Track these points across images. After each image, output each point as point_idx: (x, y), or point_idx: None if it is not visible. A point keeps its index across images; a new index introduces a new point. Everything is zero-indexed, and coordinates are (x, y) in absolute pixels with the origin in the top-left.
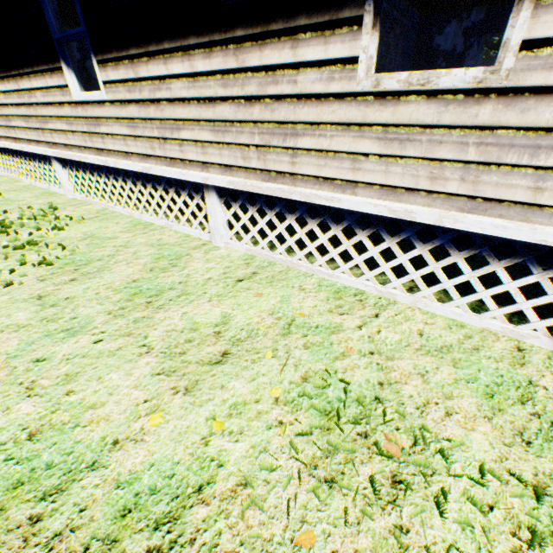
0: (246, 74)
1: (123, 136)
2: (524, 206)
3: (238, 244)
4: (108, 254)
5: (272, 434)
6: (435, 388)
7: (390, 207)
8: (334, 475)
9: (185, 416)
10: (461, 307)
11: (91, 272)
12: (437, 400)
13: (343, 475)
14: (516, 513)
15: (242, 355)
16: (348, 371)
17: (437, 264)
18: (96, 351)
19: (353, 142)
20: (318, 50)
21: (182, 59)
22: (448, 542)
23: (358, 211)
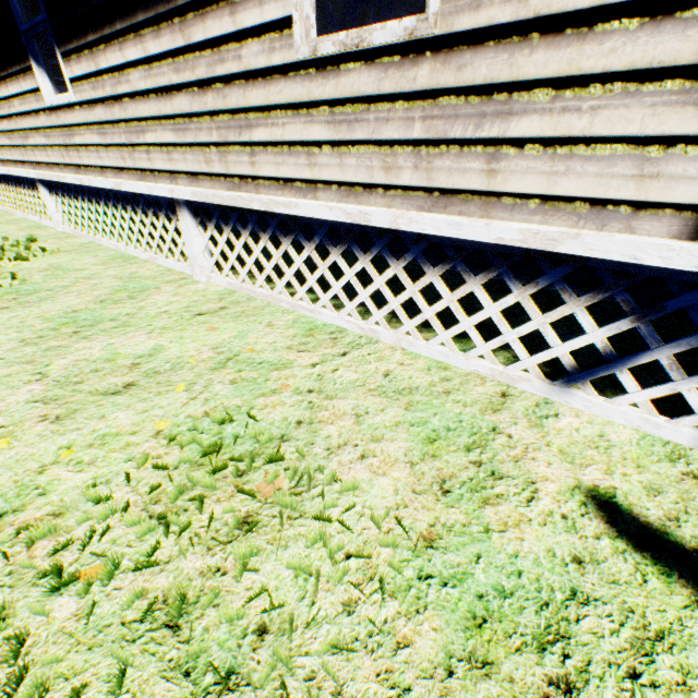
0: (195, 54)
1: (96, 146)
2: (482, 196)
3: (219, 277)
4: (63, 285)
5: (128, 466)
6: (366, 430)
7: (345, 210)
8: (174, 512)
9: (37, 443)
10: (448, 344)
11: (30, 301)
12: (359, 442)
13: (185, 512)
14: (377, 564)
15: (149, 387)
16: (268, 408)
17: (414, 287)
18: None
19: (305, 129)
20: (255, 14)
21: (135, 41)
22: (268, 588)
23: (326, 222)
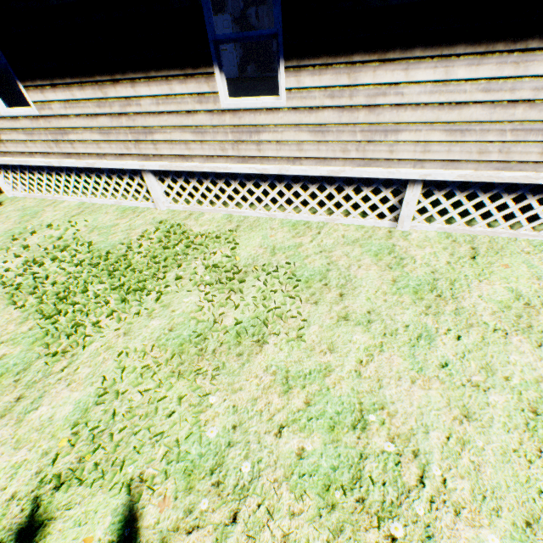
0: (522, 80)
1: (299, 141)
2: None
3: (427, 225)
4: (324, 263)
5: None
6: None
7: None
8: None
9: None
10: None
11: (343, 284)
12: None
13: None
14: None
15: None
16: None
17: None
18: (469, 345)
19: None
20: None
21: (436, 65)
22: None
23: None
